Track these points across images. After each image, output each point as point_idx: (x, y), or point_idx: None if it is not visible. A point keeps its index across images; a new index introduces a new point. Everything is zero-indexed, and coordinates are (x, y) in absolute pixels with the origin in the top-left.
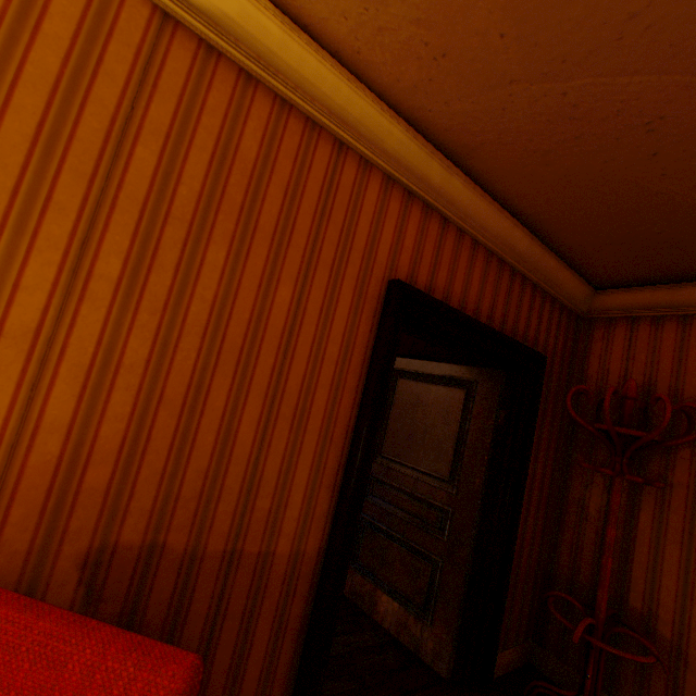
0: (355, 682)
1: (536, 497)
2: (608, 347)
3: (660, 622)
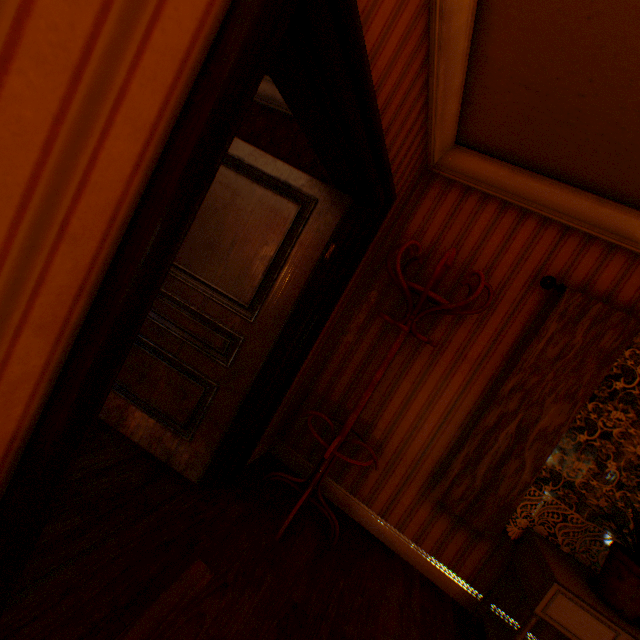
0: (84, 516)
1: (324, 333)
2: (436, 210)
3: (377, 429)
